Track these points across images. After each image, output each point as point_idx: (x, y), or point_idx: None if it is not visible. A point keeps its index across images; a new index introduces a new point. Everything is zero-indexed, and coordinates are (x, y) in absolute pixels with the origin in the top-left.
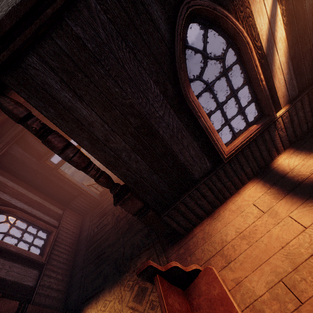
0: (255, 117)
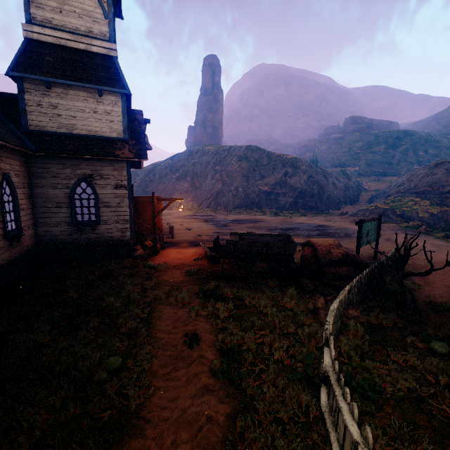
0: (7, 233)
